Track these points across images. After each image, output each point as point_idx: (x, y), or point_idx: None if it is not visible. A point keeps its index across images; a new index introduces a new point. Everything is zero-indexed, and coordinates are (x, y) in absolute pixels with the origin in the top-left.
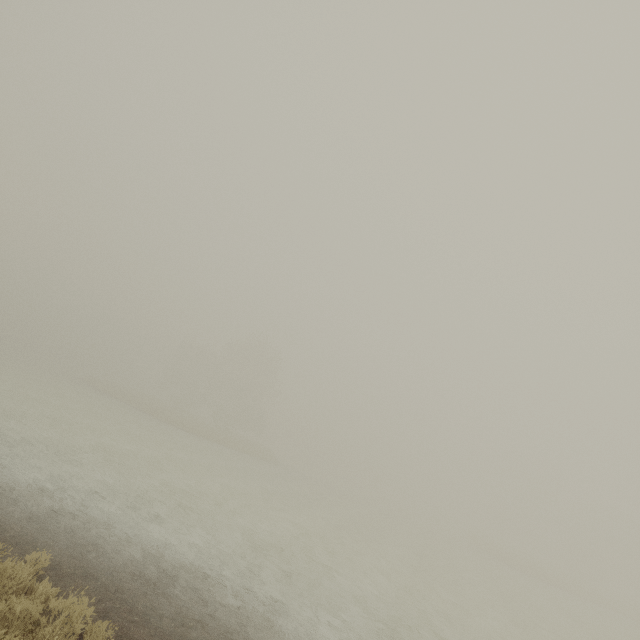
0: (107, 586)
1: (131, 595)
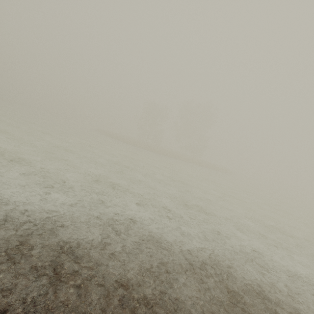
0: None
1: None
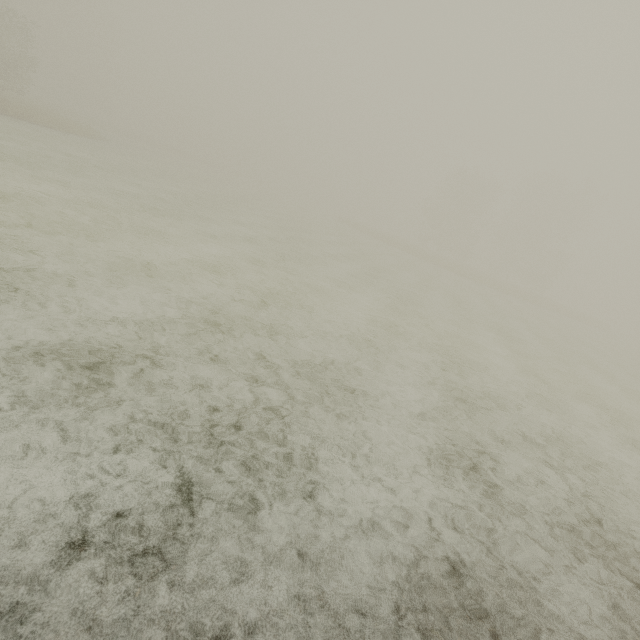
0: None
1: None
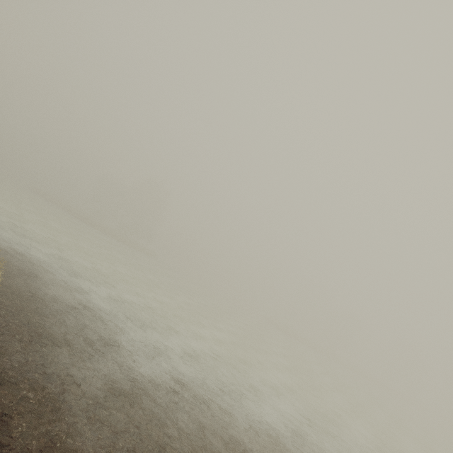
0: (5, 249)
1: (16, 254)
